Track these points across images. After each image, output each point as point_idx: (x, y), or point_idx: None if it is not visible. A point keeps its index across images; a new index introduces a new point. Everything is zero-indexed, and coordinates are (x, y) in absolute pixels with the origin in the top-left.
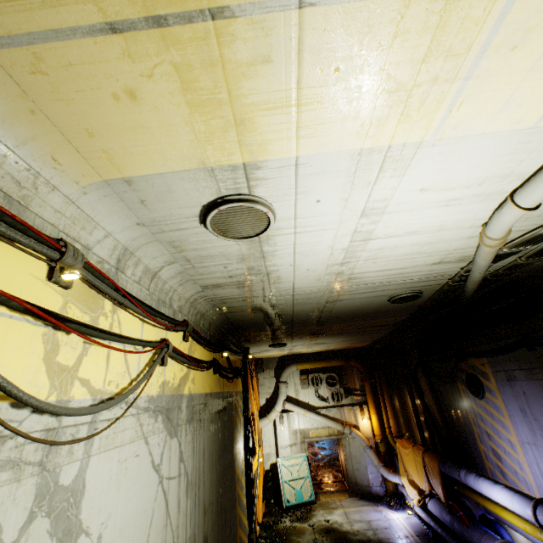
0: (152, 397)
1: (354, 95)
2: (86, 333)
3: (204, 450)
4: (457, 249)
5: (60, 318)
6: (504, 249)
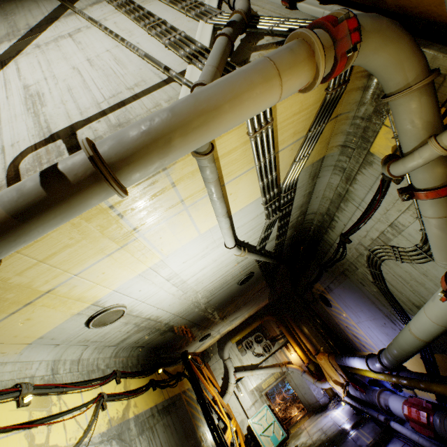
0: (103, 433)
1: (117, 271)
2: (47, 421)
3: (163, 446)
4: (238, 257)
5: (30, 422)
6: (258, 247)
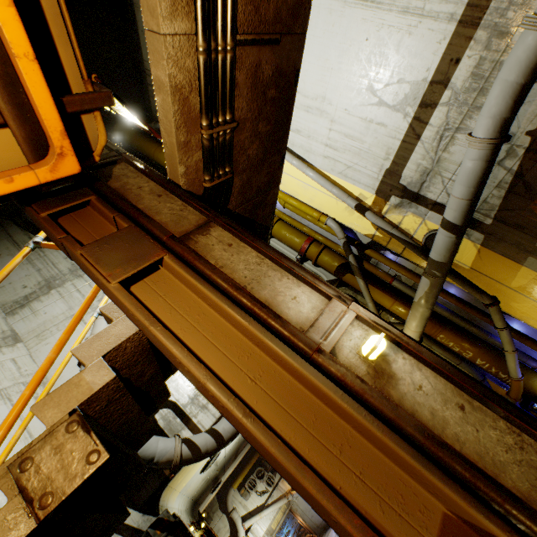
0: None
1: None
2: None
3: None
4: None
5: None
6: None
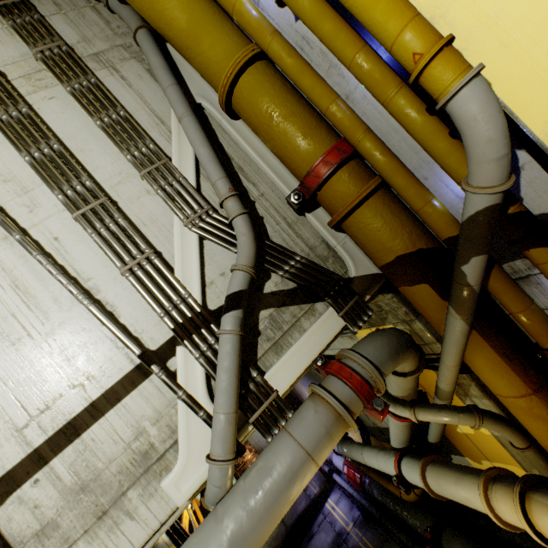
0: None
1: None
2: None
3: None
4: None
5: None
6: None
